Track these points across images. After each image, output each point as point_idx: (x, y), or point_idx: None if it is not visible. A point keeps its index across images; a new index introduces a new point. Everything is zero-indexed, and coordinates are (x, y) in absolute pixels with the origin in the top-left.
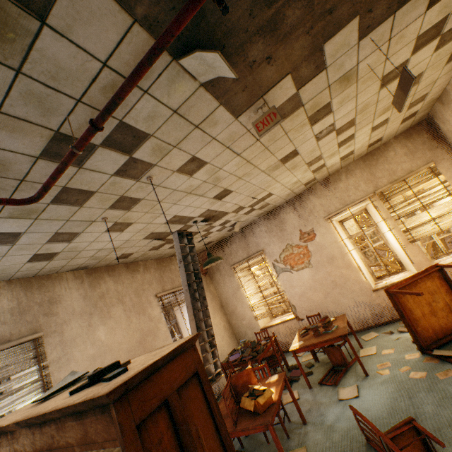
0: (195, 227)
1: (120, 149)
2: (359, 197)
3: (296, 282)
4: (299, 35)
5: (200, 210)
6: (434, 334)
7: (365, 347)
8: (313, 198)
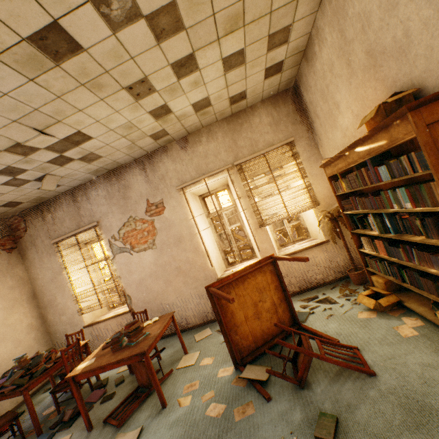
0: None
1: None
2: (217, 167)
3: (136, 266)
4: None
5: None
6: (254, 342)
7: (190, 353)
8: (167, 160)
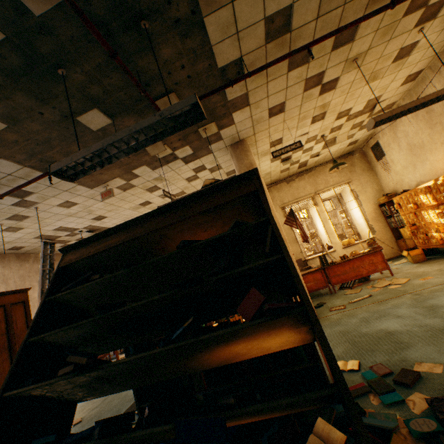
0: (83, 235)
1: (16, 196)
2: None
3: None
4: (115, 169)
5: (84, 225)
6: None
7: None
8: None
